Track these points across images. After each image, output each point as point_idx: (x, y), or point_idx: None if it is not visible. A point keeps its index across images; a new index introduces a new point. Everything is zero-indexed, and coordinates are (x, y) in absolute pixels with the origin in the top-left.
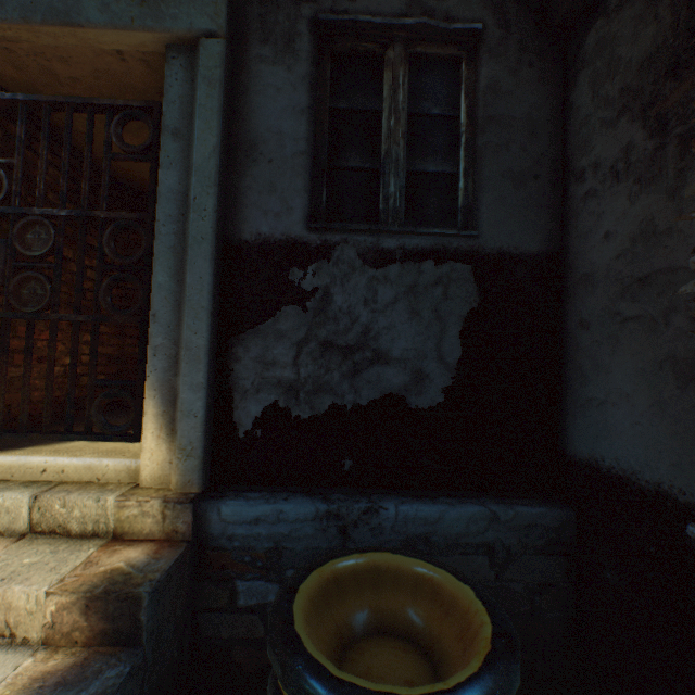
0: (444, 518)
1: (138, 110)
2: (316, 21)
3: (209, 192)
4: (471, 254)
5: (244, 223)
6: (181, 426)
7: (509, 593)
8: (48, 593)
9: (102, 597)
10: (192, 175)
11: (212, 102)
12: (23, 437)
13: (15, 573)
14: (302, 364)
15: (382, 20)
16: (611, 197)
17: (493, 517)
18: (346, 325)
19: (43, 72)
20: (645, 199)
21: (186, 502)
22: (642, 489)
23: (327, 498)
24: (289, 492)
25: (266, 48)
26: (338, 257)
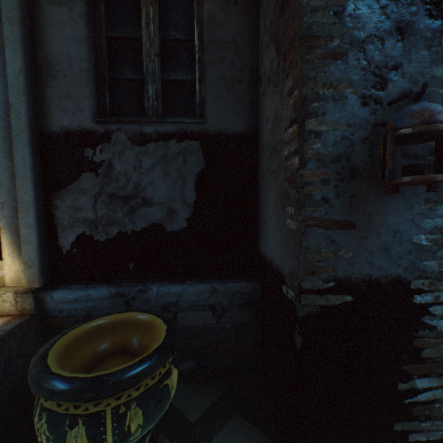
0: (186, 292)
1: None
2: None
3: (21, 100)
4: (201, 135)
5: (52, 119)
6: (24, 249)
7: (224, 329)
8: None
9: None
10: (8, 88)
11: (15, 36)
12: None
13: None
14: (98, 208)
15: None
16: (268, 95)
17: (214, 290)
18: (124, 183)
19: None
20: (275, 97)
21: (29, 293)
22: (274, 269)
23: (119, 286)
24: (97, 284)
25: None
26: (115, 140)
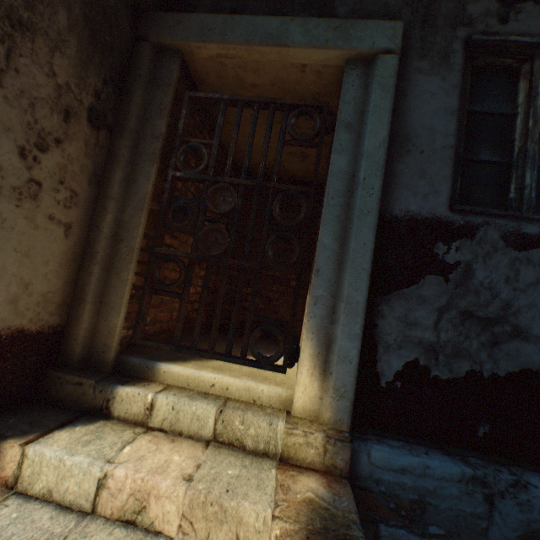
0: None
1: (309, 108)
2: (466, 41)
3: (376, 174)
4: None
5: (395, 201)
6: (337, 369)
7: None
8: (273, 516)
9: (321, 533)
10: (363, 160)
11: (384, 103)
12: (196, 353)
13: (232, 485)
14: (441, 328)
15: (530, 39)
16: None
17: None
18: (486, 298)
19: (235, 79)
20: None
21: (345, 440)
22: None
23: (466, 461)
24: (424, 446)
25: (424, 62)
26: (480, 237)
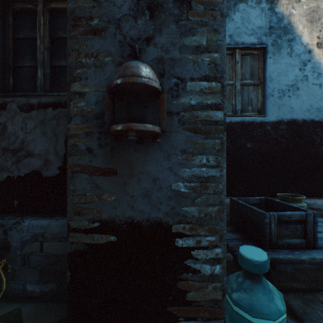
0: (51, 225)
1: None
2: None
3: None
4: None
5: None
6: None
7: None
8: None
9: None
10: None
11: None
12: None
13: None
14: None
15: None
16: None
17: None
18: (14, 140)
19: None
20: None
21: None
22: None
23: (3, 218)
24: None
25: None
26: (9, 109)
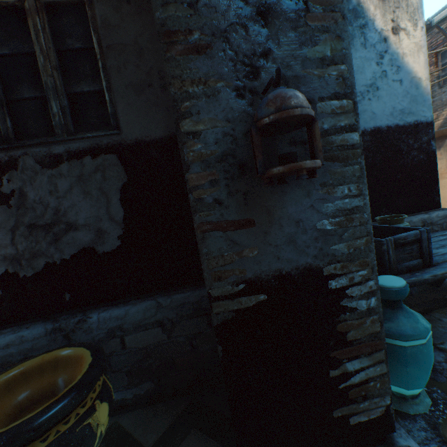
0: (129, 313)
1: None
2: None
3: None
4: (118, 146)
5: None
6: None
7: (178, 343)
8: None
9: None
10: None
11: None
12: None
13: None
14: (18, 242)
15: None
16: None
17: (159, 305)
18: (42, 210)
19: None
20: None
21: None
22: None
23: (56, 320)
24: (33, 322)
25: None
26: (23, 166)
